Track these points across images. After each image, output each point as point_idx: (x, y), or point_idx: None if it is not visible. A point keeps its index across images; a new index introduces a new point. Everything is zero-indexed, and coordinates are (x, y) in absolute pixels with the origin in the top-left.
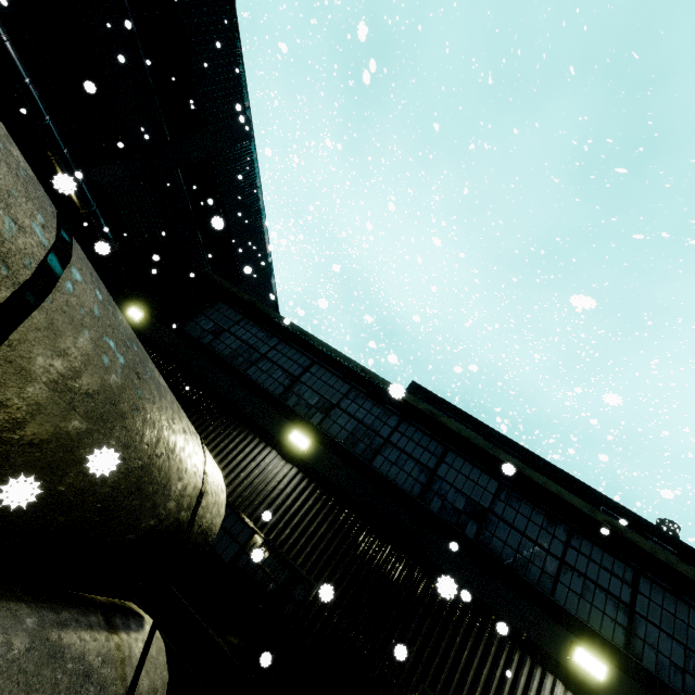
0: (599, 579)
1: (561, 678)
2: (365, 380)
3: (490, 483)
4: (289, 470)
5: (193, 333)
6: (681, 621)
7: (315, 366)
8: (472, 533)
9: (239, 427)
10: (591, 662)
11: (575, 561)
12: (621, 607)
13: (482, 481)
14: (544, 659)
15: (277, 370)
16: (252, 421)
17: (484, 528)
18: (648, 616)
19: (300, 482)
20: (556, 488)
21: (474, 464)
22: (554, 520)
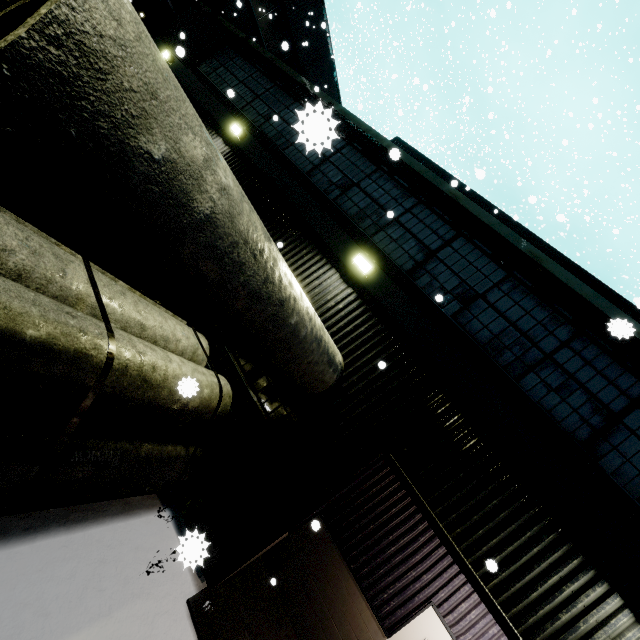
0: (420, 234)
1: (341, 272)
2: (305, 93)
3: (369, 168)
4: (225, 150)
5: (201, 70)
6: (474, 267)
7: (275, 87)
8: (334, 197)
9: (205, 125)
10: (363, 263)
11: (406, 221)
12: (425, 251)
13: (364, 166)
14: (335, 262)
15: (246, 92)
16: (214, 122)
17: (345, 194)
18: (445, 260)
19: (229, 157)
20: (419, 166)
21: (363, 154)
22: (408, 195)
